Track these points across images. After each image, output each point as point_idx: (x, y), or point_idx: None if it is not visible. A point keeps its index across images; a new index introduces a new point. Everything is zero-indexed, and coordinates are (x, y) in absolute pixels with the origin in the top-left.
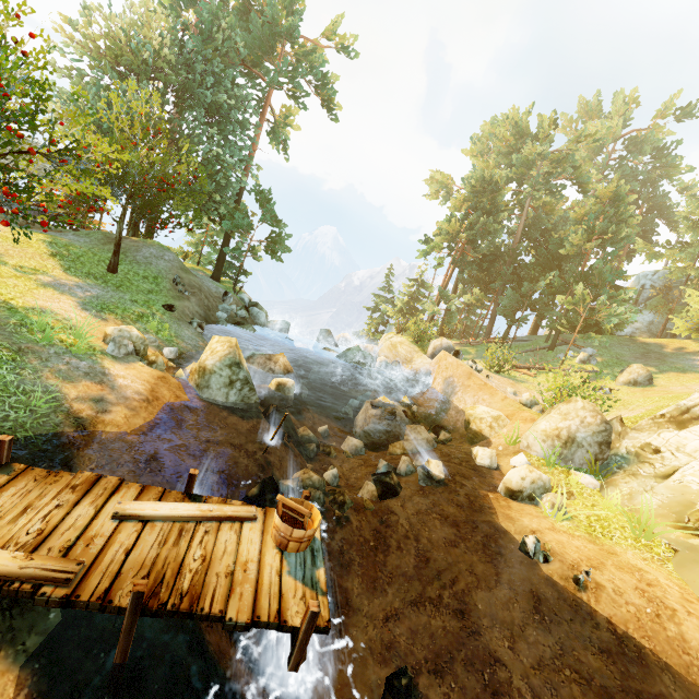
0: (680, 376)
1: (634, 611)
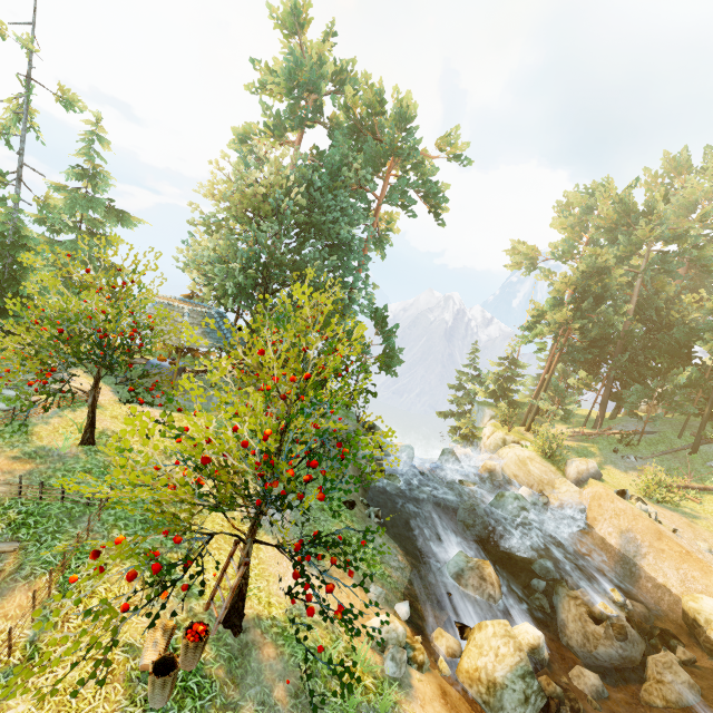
0: None
1: None
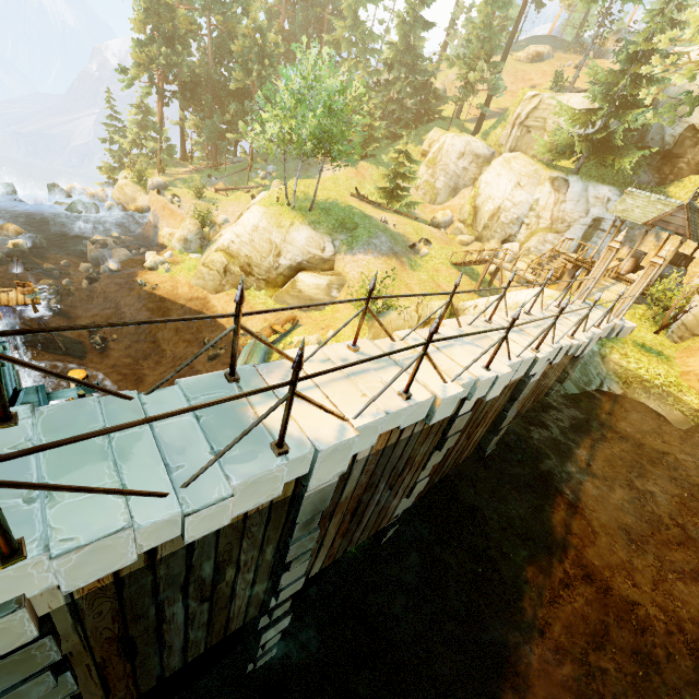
0: None
1: (167, 291)
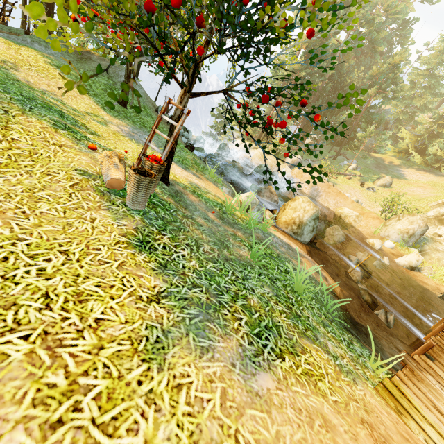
0: (399, 181)
1: None
